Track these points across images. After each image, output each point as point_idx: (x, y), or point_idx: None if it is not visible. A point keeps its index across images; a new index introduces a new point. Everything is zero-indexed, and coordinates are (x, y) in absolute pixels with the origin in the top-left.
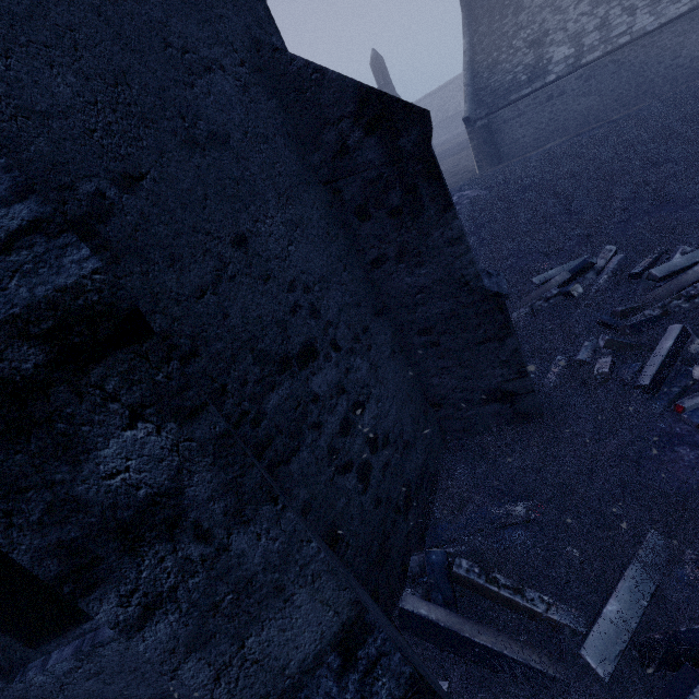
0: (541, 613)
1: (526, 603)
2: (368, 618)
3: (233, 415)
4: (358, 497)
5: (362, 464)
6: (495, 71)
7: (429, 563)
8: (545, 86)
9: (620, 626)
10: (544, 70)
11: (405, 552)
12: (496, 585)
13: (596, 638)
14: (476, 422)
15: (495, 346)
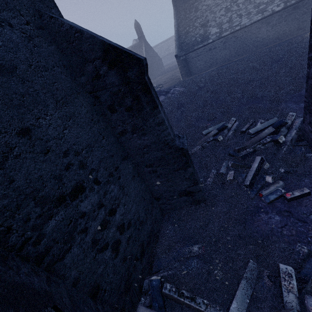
0: (203, 310)
1: (196, 306)
2: None
3: (17, 243)
4: (112, 261)
5: (114, 242)
6: (187, 35)
7: (152, 286)
8: (208, 44)
9: None
10: (207, 37)
11: (141, 279)
12: (183, 297)
13: None
14: (176, 205)
15: (183, 172)
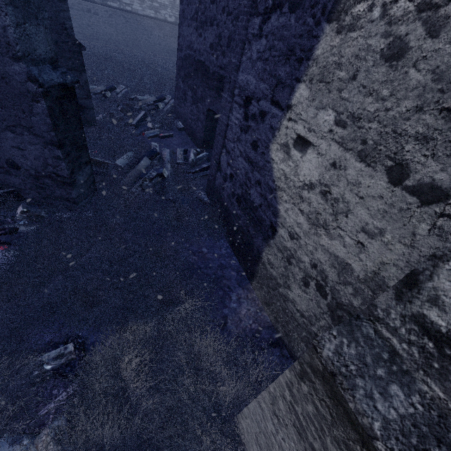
0: (101, 161)
1: (96, 158)
2: (60, 65)
3: None
4: None
5: None
6: None
7: None
8: (86, 1)
9: (126, 160)
10: None
11: None
12: None
13: (120, 161)
14: None
15: (77, 75)
